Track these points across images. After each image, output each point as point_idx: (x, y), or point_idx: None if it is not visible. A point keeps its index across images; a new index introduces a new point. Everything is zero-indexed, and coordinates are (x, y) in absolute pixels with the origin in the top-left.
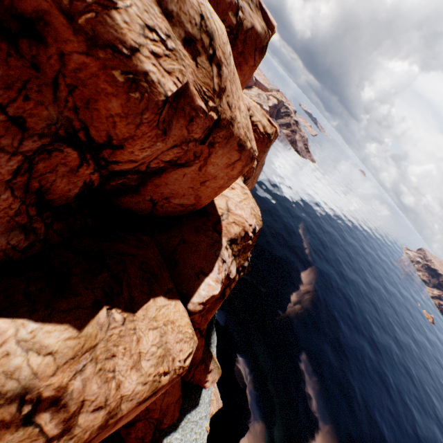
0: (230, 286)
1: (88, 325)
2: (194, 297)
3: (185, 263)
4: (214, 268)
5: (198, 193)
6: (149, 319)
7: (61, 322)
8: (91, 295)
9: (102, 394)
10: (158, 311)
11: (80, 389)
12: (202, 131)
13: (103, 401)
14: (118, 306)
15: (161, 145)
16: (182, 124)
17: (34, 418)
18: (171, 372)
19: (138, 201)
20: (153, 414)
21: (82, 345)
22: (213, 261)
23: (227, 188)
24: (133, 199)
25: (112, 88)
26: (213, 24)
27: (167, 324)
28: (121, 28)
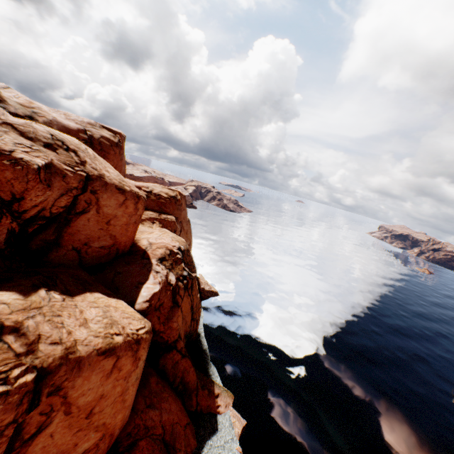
0: (179, 294)
1: (32, 296)
2: (138, 300)
3: (125, 285)
4: (150, 278)
5: (110, 233)
6: (89, 302)
7: (10, 291)
8: (29, 281)
9: (55, 334)
10: (97, 299)
11: (35, 326)
12: (77, 181)
13: (58, 339)
14: (55, 291)
15: (50, 193)
16: (59, 180)
17: (2, 337)
18: (123, 334)
19: (65, 253)
20: (155, 431)
21: (29, 305)
22: (147, 274)
23: (147, 234)
24: (60, 252)
25: (4, 168)
26: (62, 137)
27: (109, 306)
28: (2, 146)
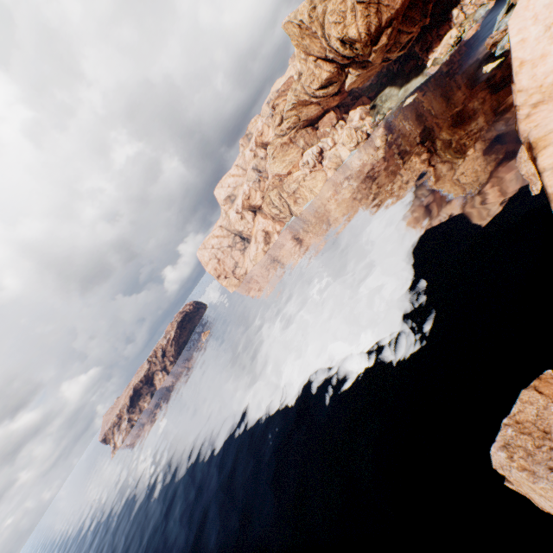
0: None
1: None
2: None
3: None
4: None
5: None
6: None
7: None
8: None
9: None
10: None
11: None
12: None
13: None
14: None
15: None
16: None
17: None
18: None
19: None
20: None
21: None
22: None
23: None
24: None
25: None
26: None
27: None
28: None
